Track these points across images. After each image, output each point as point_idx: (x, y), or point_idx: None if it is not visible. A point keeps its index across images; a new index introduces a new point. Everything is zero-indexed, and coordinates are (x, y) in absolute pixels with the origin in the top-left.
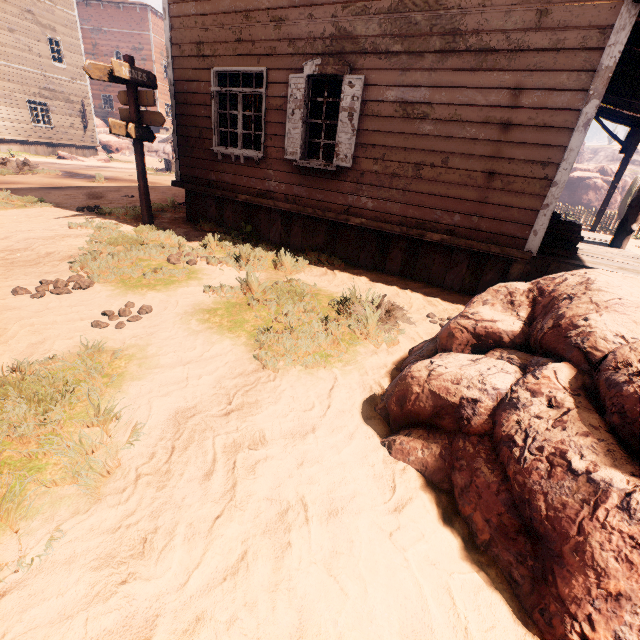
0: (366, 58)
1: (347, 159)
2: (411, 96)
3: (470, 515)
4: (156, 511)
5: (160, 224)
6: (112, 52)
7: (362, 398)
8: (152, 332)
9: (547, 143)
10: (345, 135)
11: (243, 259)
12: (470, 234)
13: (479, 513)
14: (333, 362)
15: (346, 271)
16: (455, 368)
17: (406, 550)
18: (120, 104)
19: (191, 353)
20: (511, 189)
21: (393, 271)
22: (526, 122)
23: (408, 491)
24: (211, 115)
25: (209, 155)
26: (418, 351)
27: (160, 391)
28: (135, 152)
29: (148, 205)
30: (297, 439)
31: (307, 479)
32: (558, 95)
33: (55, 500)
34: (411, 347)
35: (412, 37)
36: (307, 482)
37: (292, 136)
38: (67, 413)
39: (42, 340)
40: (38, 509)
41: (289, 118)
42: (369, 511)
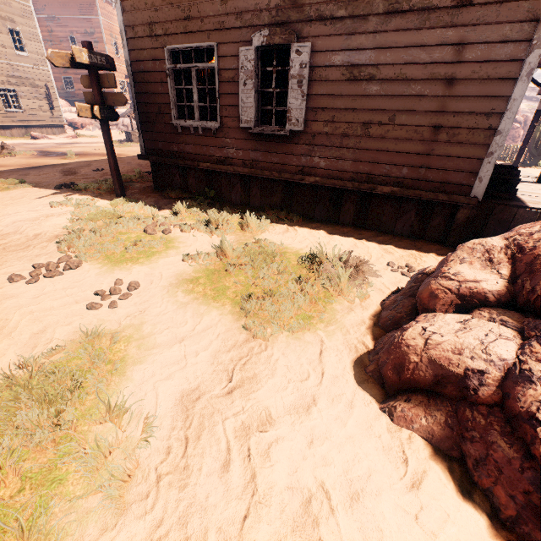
0: (311, 25)
1: (299, 123)
2: (357, 59)
3: (489, 488)
4: (183, 516)
5: (131, 195)
6: (67, 37)
7: (351, 360)
8: (144, 309)
9: (491, 94)
10: (296, 101)
11: (213, 224)
12: (418, 185)
13: (501, 488)
14: (315, 323)
15: (305, 226)
16: (451, 335)
17: (436, 536)
18: (79, 84)
19: (184, 328)
20: (456, 140)
21: (346, 222)
22: (470, 76)
23: (420, 463)
24: (168, 91)
25: (169, 128)
26: (392, 305)
27: (162, 373)
28: (102, 132)
29: (119, 179)
30: (302, 415)
31: (321, 459)
32: (501, 47)
33: (81, 516)
34: (381, 299)
35: (355, 1)
36: (322, 463)
37: (245, 105)
38: (78, 410)
39: (43, 328)
40: (66, 530)
41: (241, 89)
42: (388, 491)
